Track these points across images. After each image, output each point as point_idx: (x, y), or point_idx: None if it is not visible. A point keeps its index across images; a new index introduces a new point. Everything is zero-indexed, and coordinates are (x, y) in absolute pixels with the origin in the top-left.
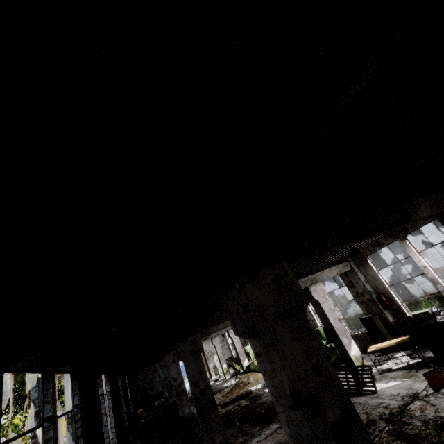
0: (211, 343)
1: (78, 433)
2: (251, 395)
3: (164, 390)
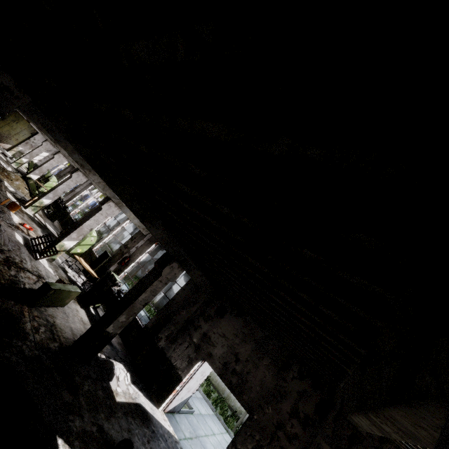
0: None
1: None
2: None
3: None
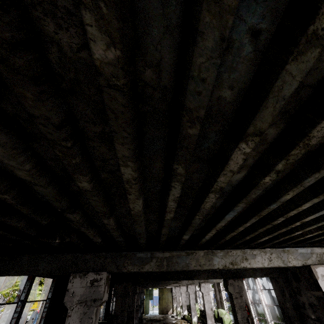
0: None
1: None
2: None
3: None
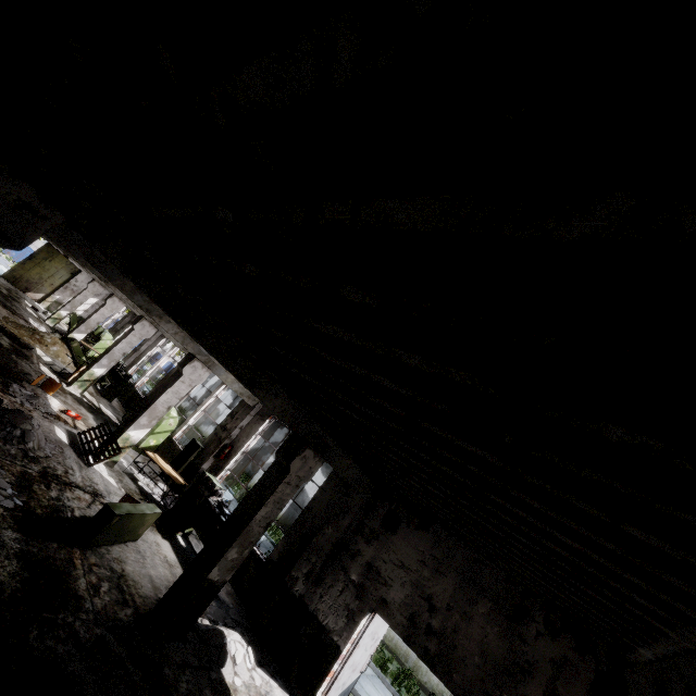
0: None
1: None
2: (25, 350)
3: None
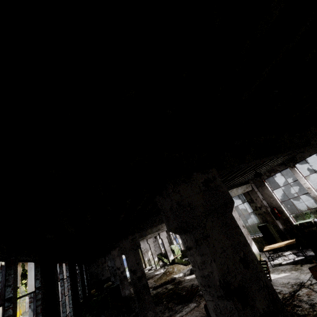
0: (146, 243)
1: (38, 310)
2: (175, 281)
3: (111, 276)
